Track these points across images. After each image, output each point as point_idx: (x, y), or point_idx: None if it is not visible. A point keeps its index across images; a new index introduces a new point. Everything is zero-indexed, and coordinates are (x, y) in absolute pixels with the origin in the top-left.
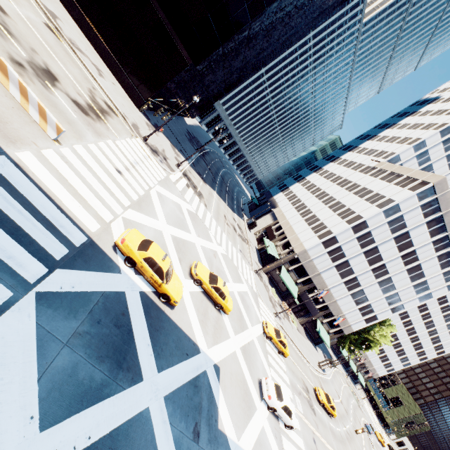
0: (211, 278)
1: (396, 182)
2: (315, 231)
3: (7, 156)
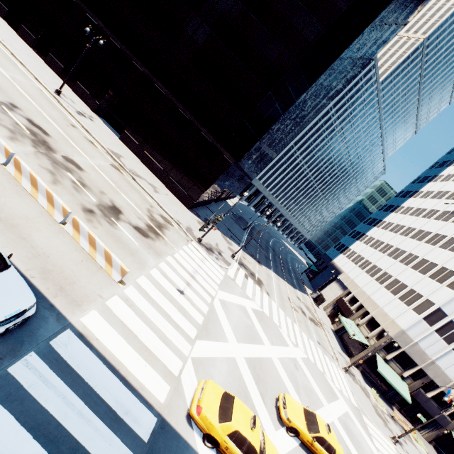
0: (308, 421)
1: None
2: (406, 302)
3: (72, 328)
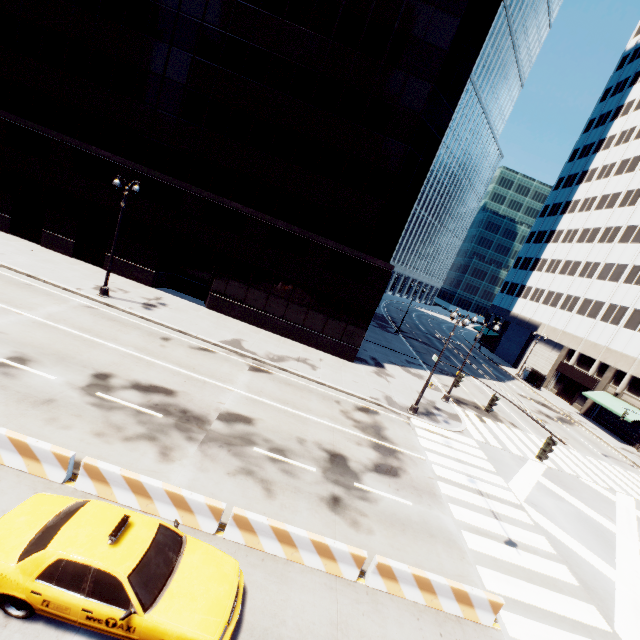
0: None
1: None
2: None
3: None
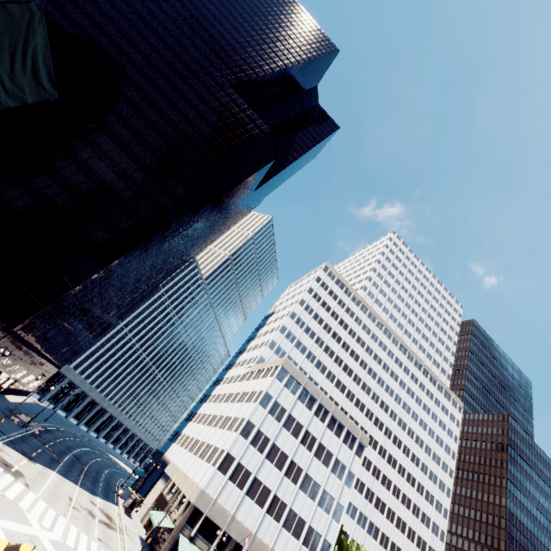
0: (9, 548)
1: (262, 375)
2: (209, 461)
3: None
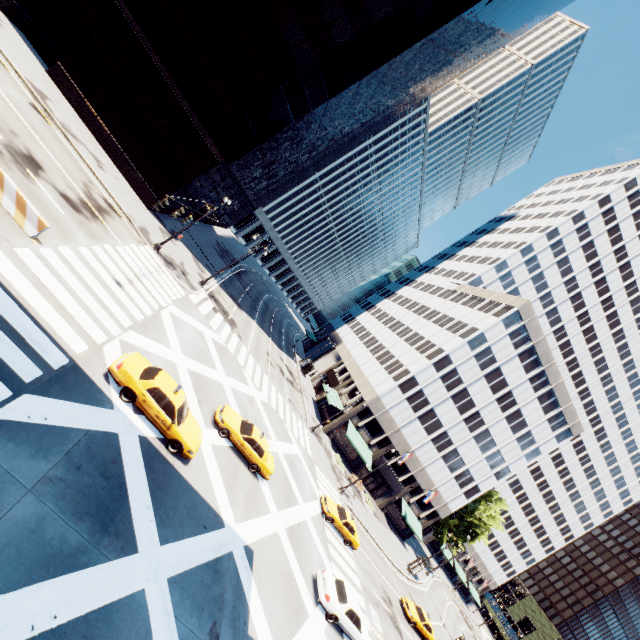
0: (243, 427)
1: (479, 307)
2: (389, 372)
3: None
